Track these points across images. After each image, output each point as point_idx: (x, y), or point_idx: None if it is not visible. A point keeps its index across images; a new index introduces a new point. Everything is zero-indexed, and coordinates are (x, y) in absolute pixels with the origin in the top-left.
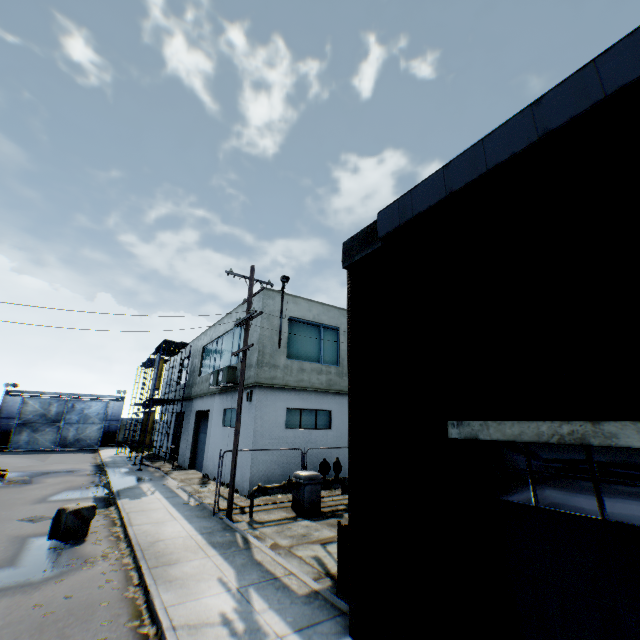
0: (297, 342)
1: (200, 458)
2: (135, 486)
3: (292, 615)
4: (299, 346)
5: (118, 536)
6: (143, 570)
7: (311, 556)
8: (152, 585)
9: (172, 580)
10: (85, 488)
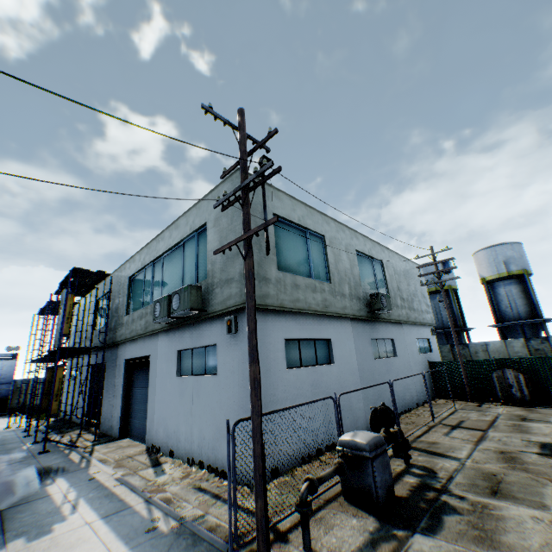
0: (284, 249)
1: (137, 422)
2: (37, 493)
3: None
4: (287, 255)
5: None
6: None
7: None
8: None
9: None
10: None
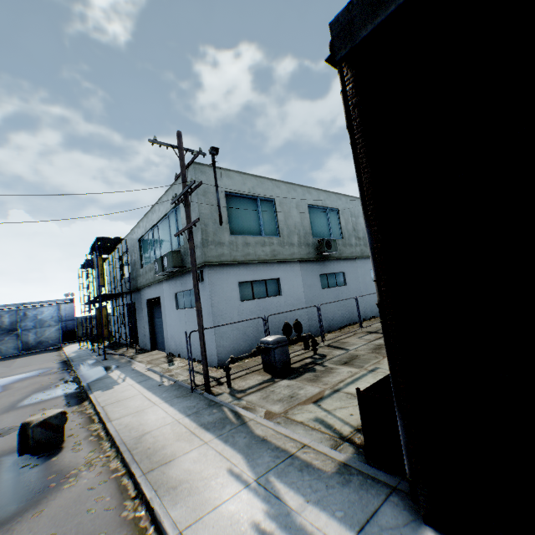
0: (237, 217)
1: (160, 340)
2: (104, 376)
3: (339, 507)
4: (239, 221)
5: (98, 435)
6: (137, 479)
7: (313, 420)
8: (154, 500)
9: (176, 486)
10: (54, 387)
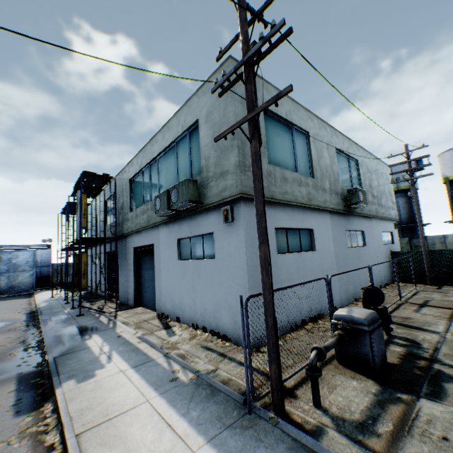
0: (273, 144)
1: (147, 295)
2: (79, 346)
3: None
4: (275, 150)
5: None
6: None
7: None
8: None
9: None
10: (7, 356)
